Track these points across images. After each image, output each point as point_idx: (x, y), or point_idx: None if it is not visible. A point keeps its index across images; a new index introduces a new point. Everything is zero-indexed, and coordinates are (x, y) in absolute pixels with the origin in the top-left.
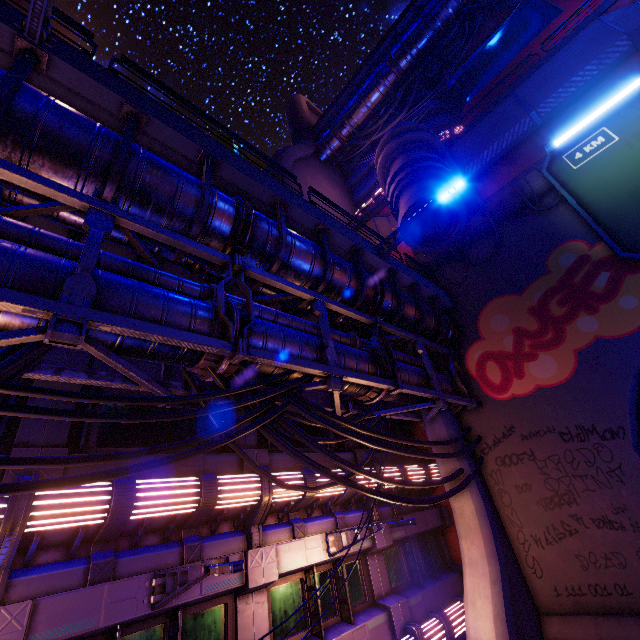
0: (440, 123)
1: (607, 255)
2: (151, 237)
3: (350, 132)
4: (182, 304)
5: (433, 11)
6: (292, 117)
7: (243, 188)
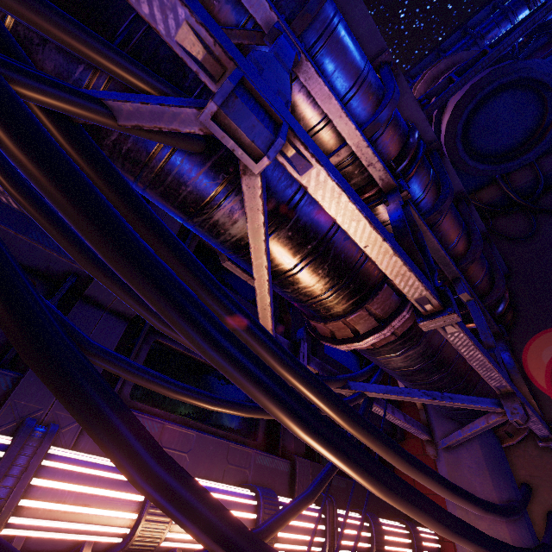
0: None
1: None
2: None
3: None
4: None
5: (483, 29)
6: None
7: None
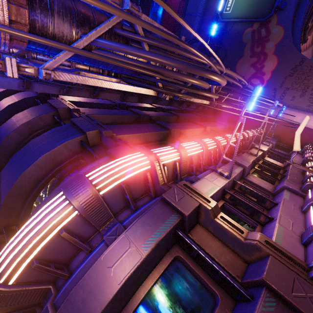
0: None
1: (258, 25)
2: None
3: None
4: None
5: None
6: None
7: None
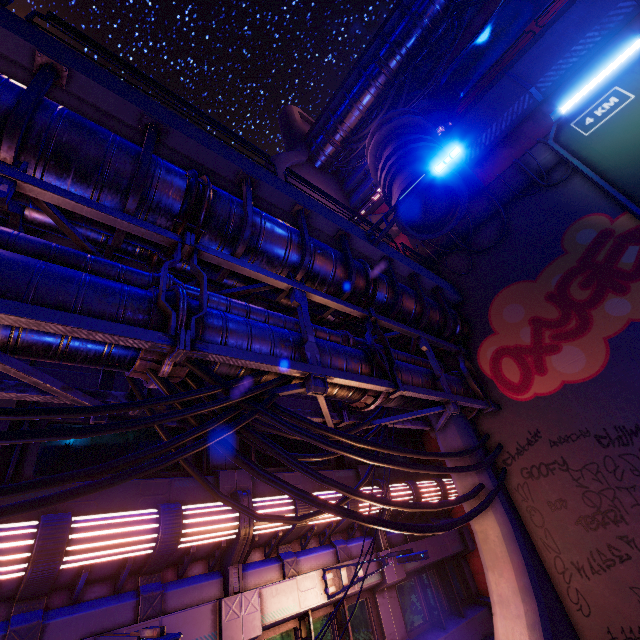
0: (434, 120)
1: (633, 227)
2: (71, 210)
3: (343, 137)
4: (108, 289)
5: (420, 9)
6: (285, 127)
7: (200, 162)
